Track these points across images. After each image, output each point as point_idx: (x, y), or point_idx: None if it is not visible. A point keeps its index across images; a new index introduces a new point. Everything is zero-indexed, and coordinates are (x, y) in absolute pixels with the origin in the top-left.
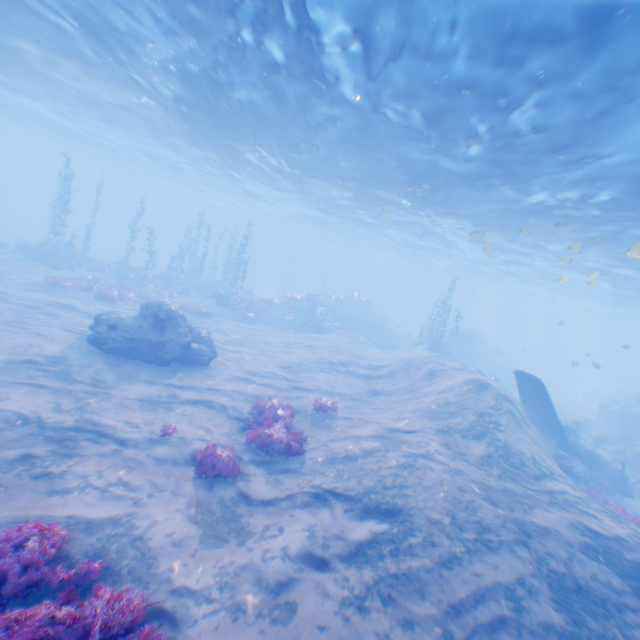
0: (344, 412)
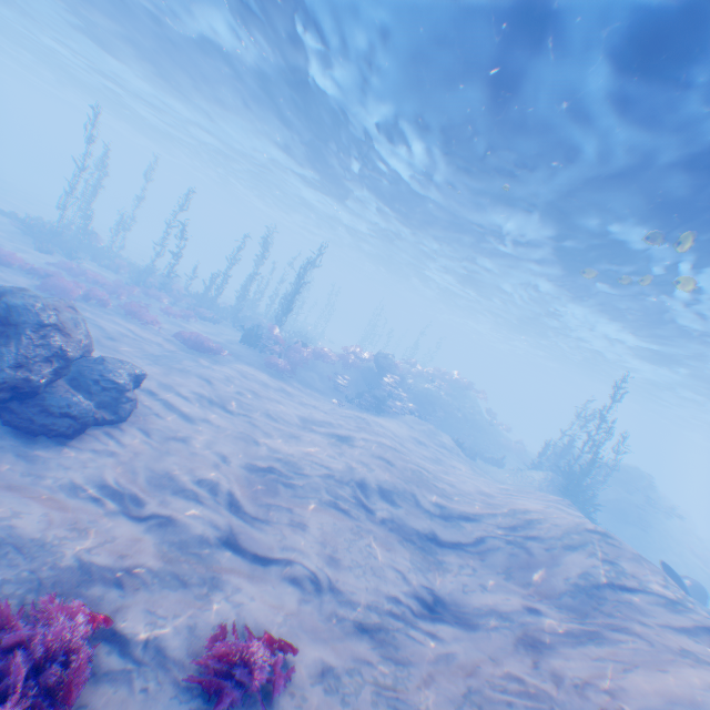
0: None
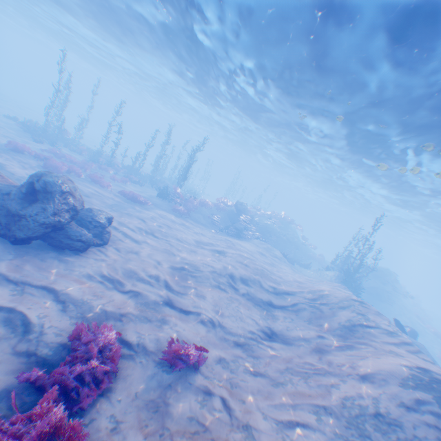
0: (209, 374)
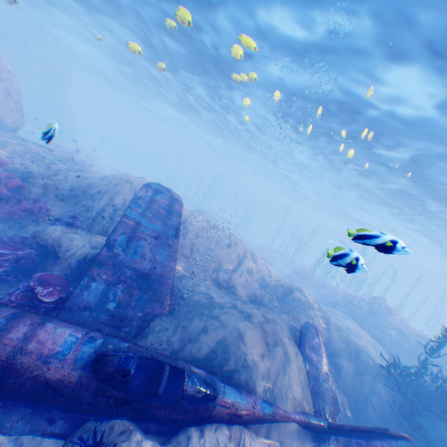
0: None
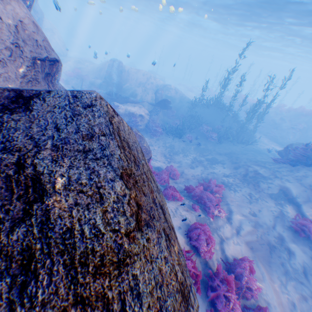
0: None
